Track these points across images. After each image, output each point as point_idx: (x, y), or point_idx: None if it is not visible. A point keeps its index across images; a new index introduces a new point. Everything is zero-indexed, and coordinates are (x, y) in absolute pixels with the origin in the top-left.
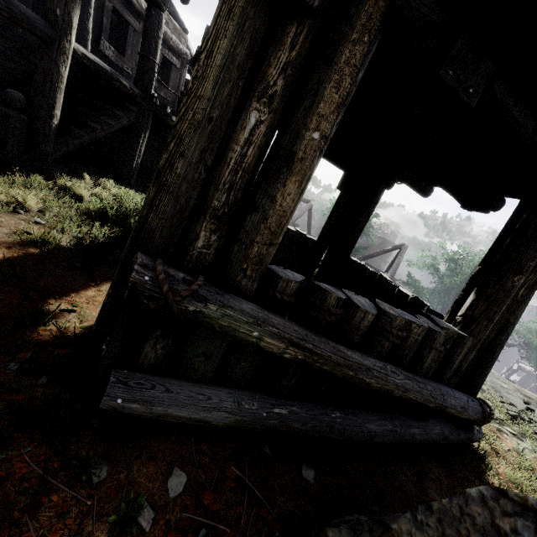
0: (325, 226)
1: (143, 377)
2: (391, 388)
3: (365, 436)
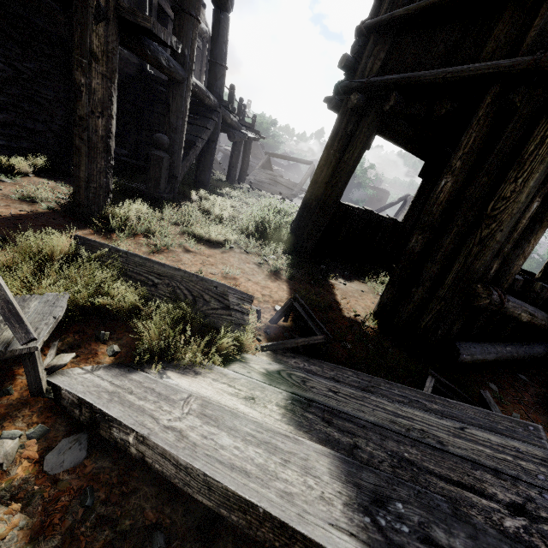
0: (410, 210)
1: (463, 343)
2: None
3: (536, 355)
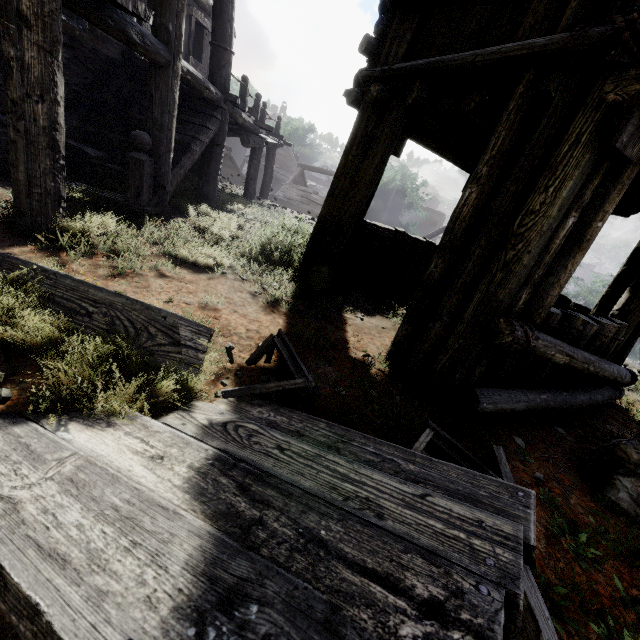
0: None
1: (486, 390)
2: (599, 371)
3: (579, 404)
